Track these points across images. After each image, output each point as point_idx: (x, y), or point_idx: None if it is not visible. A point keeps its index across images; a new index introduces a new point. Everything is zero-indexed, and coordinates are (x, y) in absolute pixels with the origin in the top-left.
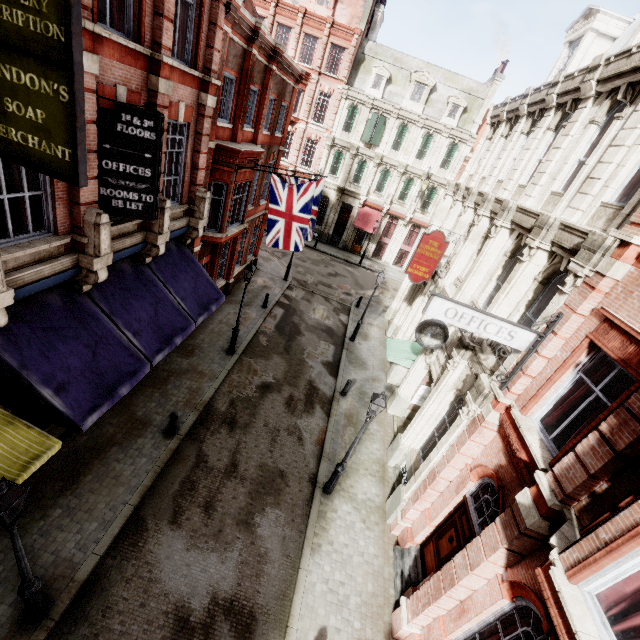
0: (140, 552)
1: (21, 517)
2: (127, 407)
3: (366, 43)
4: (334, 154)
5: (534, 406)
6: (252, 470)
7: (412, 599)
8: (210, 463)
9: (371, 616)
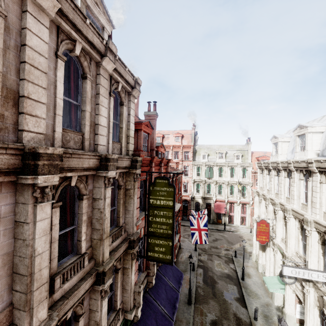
0: None
1: None
2: None
3: (195, 146)
4: (196, 185)
5: None
6: None
7: None
8: None
9: None
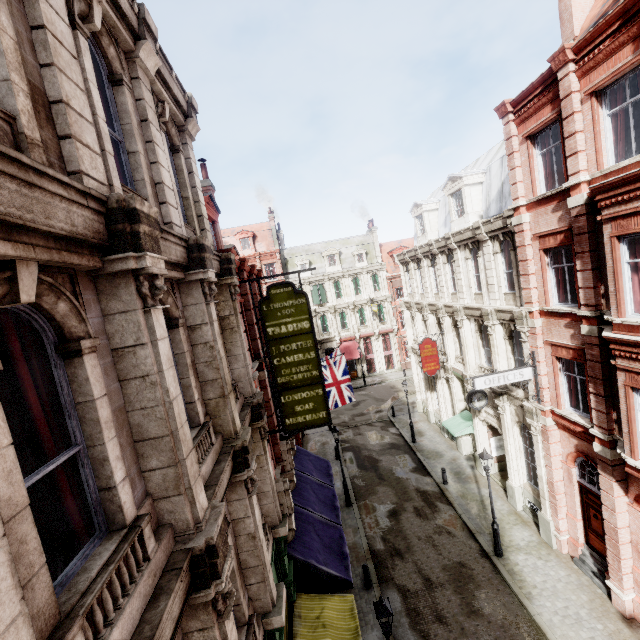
0: None
1: None
2: None
3: (283, 252)
4: None
5: (561, 401)
6: (441, 575)
7: (611, 574)
8: (411, 589)
9: (602, 615)
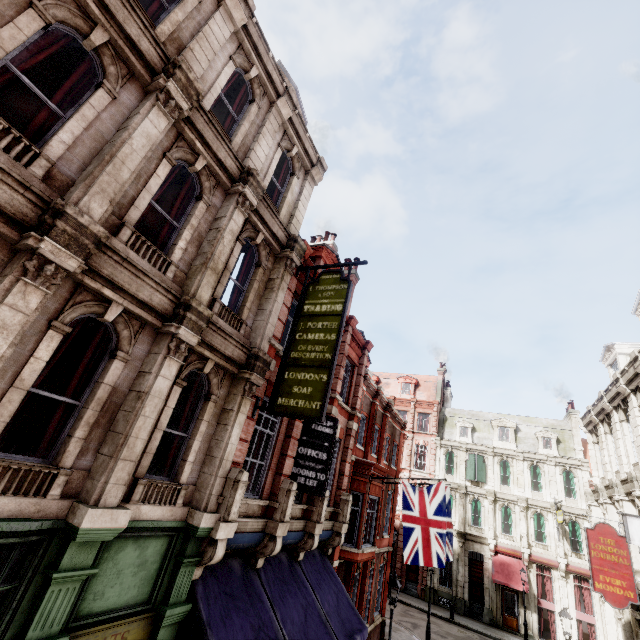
0: None
1: None
2: None
3: (444, 409)
4: None
5: None
6: None
7: None
8: None
9: None
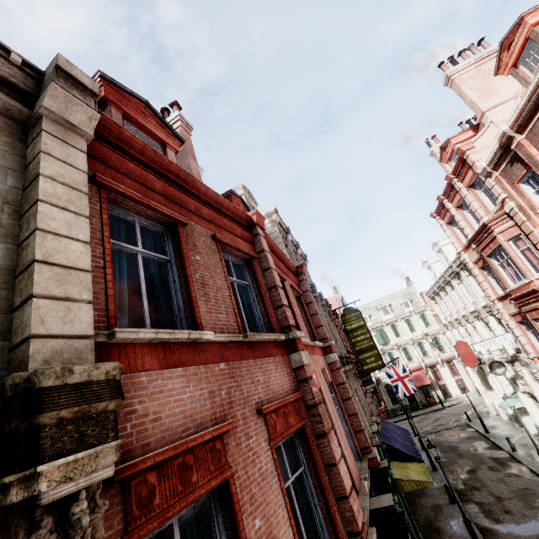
0: (498, 534)
1: None
2: (421, 506)
3: None
4: None
5: (538, 349)
6: (509, 494)
7: None
8: (486, 502)
9: None
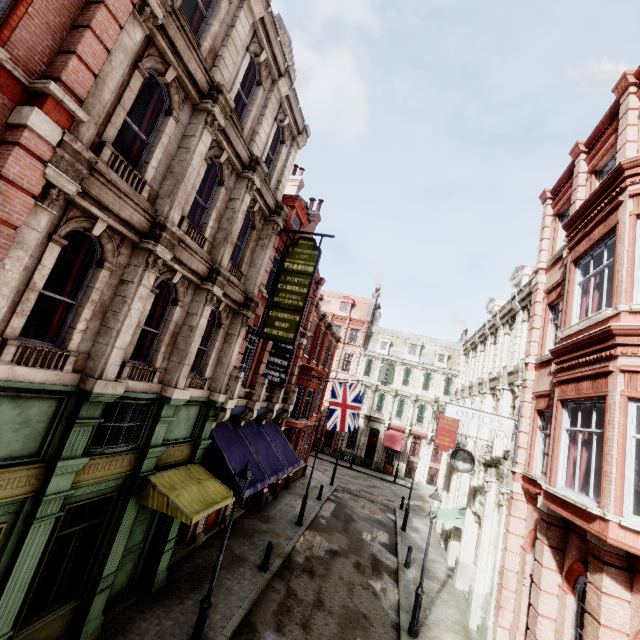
0: None
1: (166, 600)
2: (227, 546)
3: (372, 327)
4: None
5: (533, 464)
6: (337, 608)
7: None
8: (299, 596)
9: None
